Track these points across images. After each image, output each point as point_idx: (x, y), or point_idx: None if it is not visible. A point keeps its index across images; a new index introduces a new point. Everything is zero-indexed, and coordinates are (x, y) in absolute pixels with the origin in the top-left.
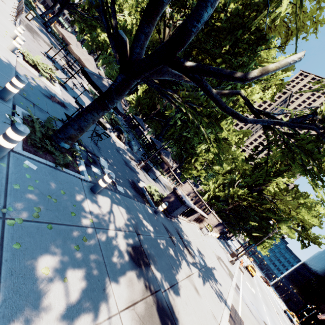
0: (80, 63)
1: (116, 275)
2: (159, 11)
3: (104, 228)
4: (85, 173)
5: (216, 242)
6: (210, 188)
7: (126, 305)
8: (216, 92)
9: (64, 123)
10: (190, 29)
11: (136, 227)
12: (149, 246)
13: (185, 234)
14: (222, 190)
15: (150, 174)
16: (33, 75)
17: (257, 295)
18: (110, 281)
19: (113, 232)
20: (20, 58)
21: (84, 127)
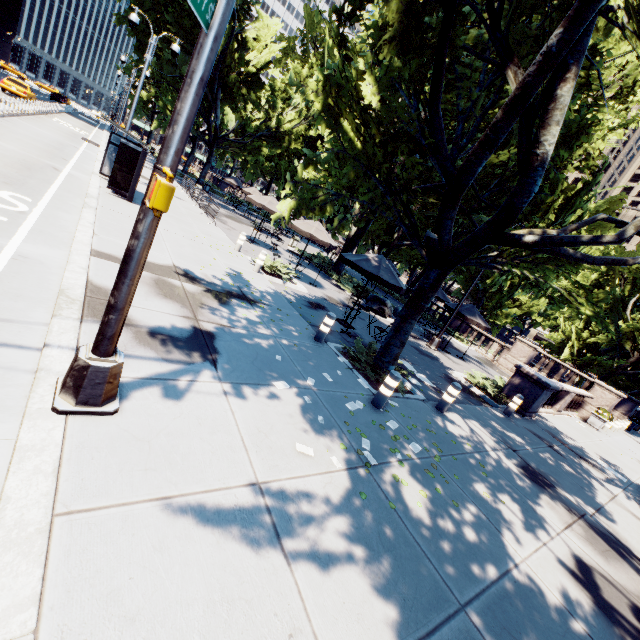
0: (313, 239)
1: (531, 498)
2: (464, 191)
3: (483, 450)
4: (416, 391)
5: (627, 439)
6: (568, 334)
7: (563, 526)
8: (574, 251)
9: (383, 344)
10: (520, 207)
11: (505, 442)
12: (535, 463)
13: (566, 437)
14: (598, 331)
15: (450, 351)
16: (282, 287)
17: None
18: (532, 503)
19: (493, 454)
20: (264, 274)
21: (405, 341)
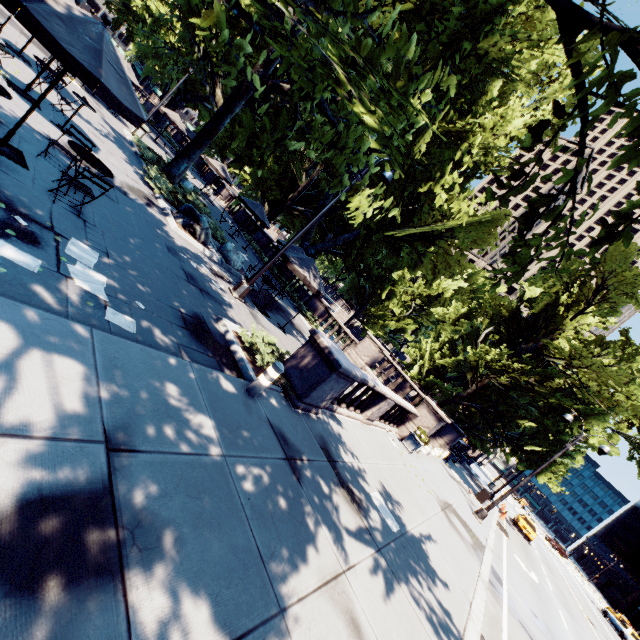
0: None
1: None
2: None
3: None
4: None
5: (440, 469)
6: (424, 352)
7: None
8: None
9: None
10: None
11: (125, 425)
12: (161, 489)
13: (350, 452)
14: (450, 354)
15: (273, 317)
16: None
17: (544, 588)
18: None
19: None
20: None
21: None
